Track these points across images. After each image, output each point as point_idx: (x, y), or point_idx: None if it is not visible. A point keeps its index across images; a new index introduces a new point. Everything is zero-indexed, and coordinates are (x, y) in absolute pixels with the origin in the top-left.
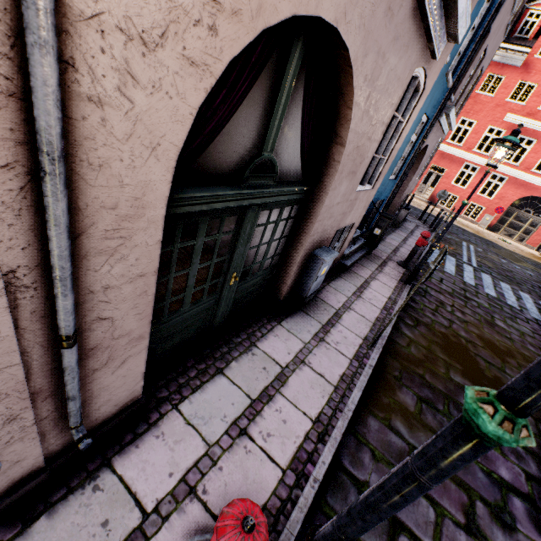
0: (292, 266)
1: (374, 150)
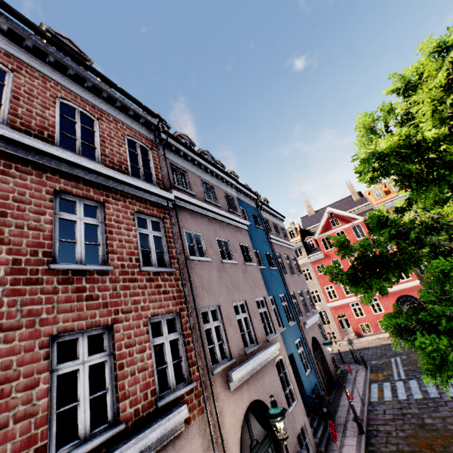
0: None
1: (283, 394)
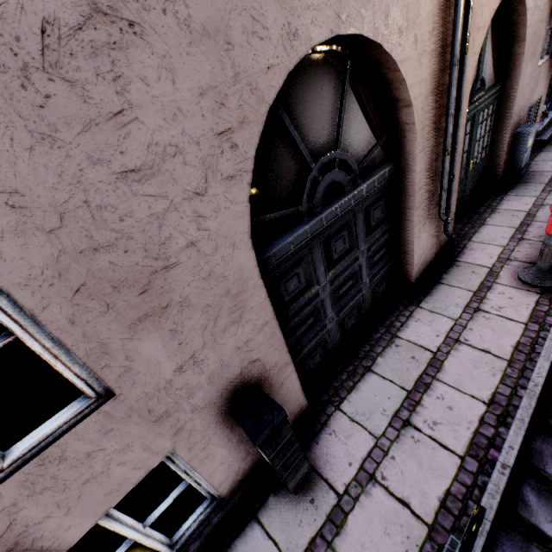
0: (502, 149)
1: (546, 26)
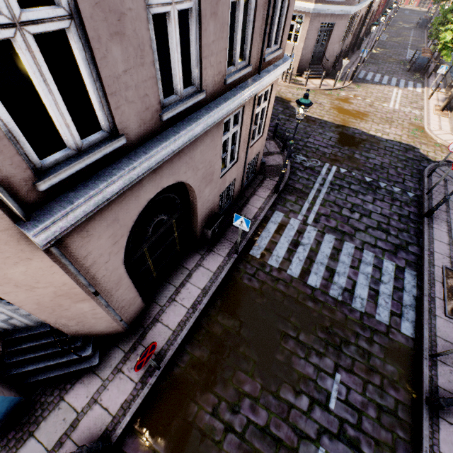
0: None
1: None
